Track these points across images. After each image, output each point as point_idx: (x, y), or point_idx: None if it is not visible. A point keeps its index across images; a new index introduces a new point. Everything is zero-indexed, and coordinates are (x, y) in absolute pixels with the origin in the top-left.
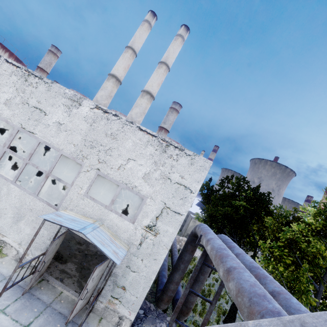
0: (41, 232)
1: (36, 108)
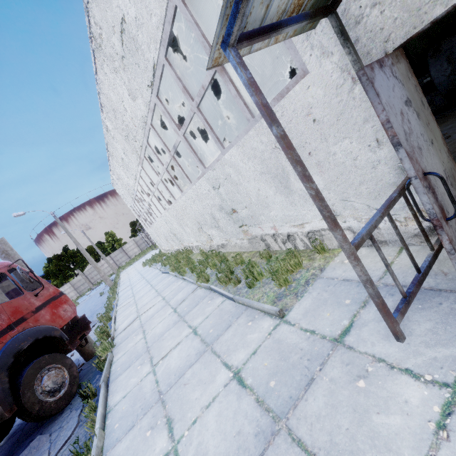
0: (338, 157)
1: (122, 42)
